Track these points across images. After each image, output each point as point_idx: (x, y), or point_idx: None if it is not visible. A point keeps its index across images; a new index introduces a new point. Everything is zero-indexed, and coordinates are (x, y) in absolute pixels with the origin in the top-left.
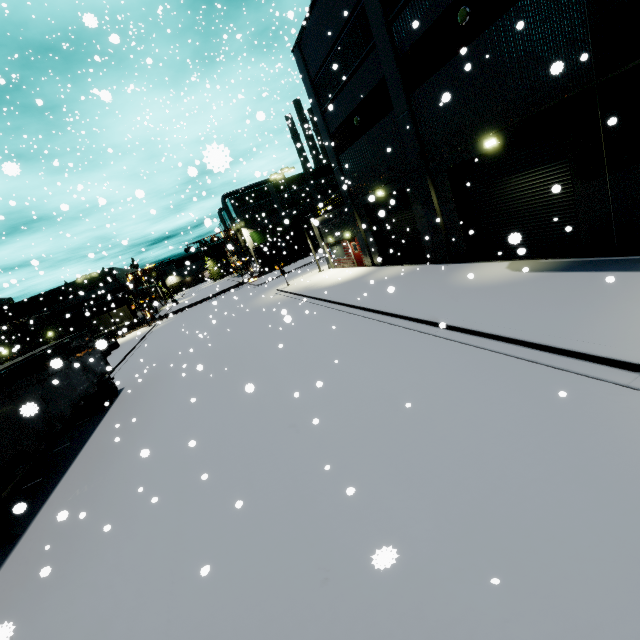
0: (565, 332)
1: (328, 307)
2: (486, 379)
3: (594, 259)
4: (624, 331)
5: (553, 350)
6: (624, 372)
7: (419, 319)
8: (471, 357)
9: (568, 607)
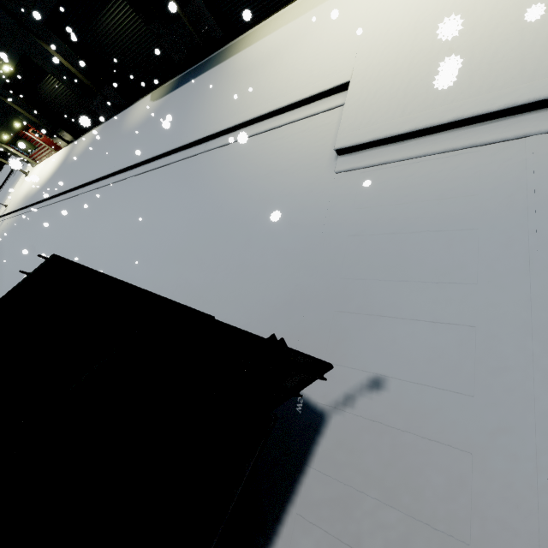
0: (179, 136)
1: (55, 202)
2: (159, 187)
3: (187, 72)
4: (199, 121)
5: (178, 150)
6: (202, 145)
7: (116, 172)
8: (150, 179)
9: (194, 251)
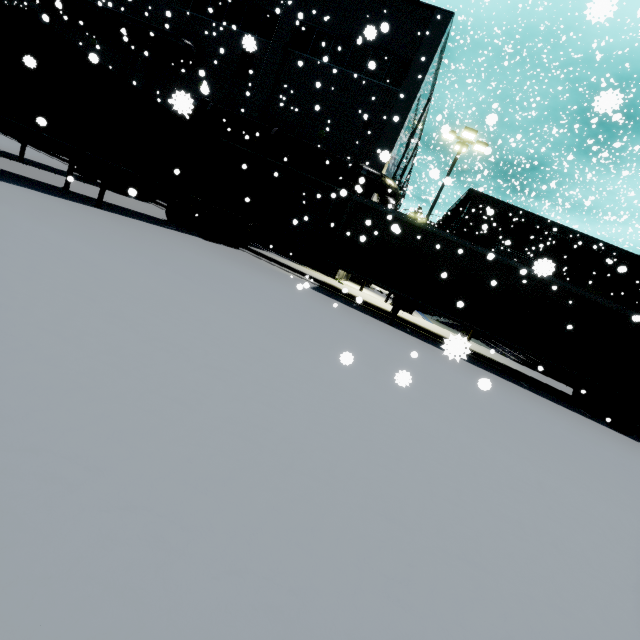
0: None
1: None
2: None
3: None
4: None
5: None
6: None
7: None
8: None
9: None
